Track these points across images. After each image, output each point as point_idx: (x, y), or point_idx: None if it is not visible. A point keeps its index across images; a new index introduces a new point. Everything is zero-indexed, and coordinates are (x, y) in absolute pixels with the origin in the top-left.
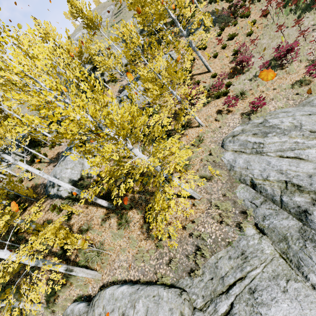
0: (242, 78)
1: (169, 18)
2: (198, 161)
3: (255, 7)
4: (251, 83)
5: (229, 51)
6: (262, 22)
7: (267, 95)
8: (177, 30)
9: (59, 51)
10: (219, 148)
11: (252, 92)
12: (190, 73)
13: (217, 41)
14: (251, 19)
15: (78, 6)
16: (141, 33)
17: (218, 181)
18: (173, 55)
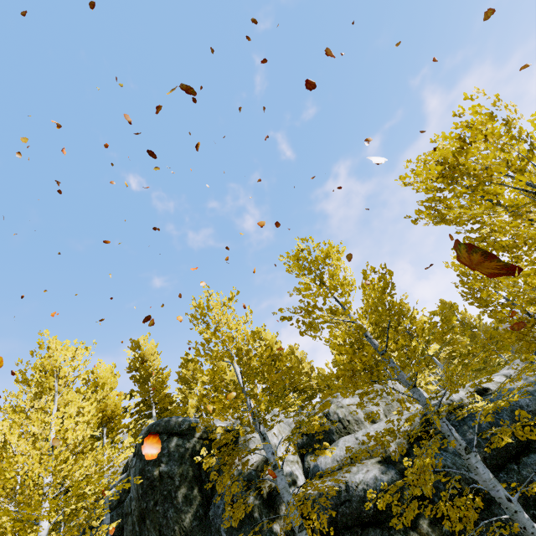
0: None
1: None
2: None
3: None
4: None
5: None
6: None
7: None
8: None
9: None
10: None
11: None
12: None
13: None
14: None
15: None
16: None
17: None
18: None
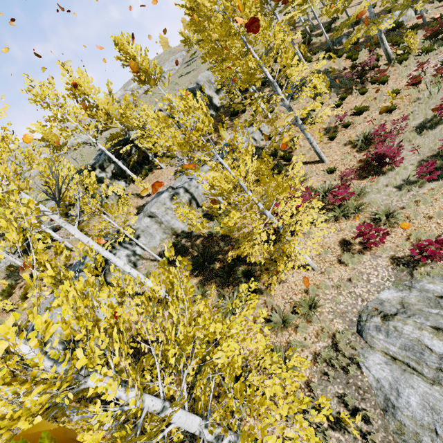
0: (382, 182)
1: (264, 79)
2: (308, 357)
3: (394, 69)
4: (401, 195)
5: (355, 132)
6: (409, 93)
7: (441, 227)
8: (277, 100)
9: (93, 111)
10: (354, 336)
11: (406, 214)
12: (290, 160)
13: (333, 115)
14: (389, 86)
15: (129, 51)
16: (218, 92)
17: (360, 438)
18: (263, 127)
